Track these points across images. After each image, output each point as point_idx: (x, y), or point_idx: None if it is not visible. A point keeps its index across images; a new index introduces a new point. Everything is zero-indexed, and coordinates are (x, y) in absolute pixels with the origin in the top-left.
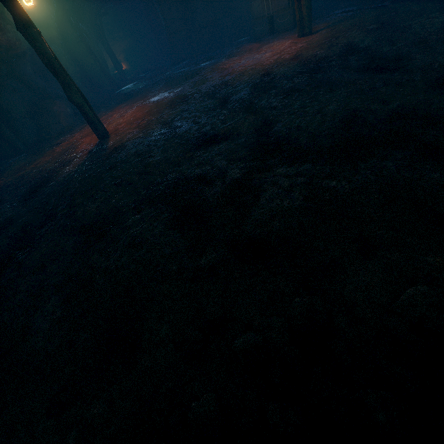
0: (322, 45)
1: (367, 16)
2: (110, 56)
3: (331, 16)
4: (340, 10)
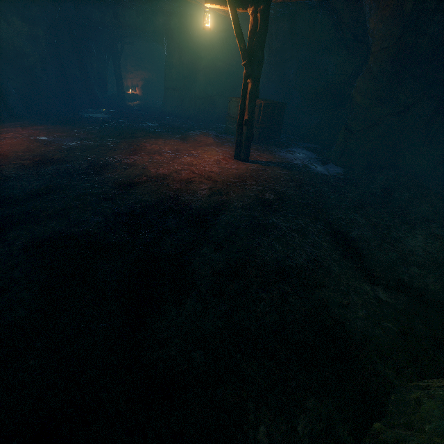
0: (220, 184)
1: (298, 176)
2: (116, 77)
3: (288, 152)
4: (303, 151)
